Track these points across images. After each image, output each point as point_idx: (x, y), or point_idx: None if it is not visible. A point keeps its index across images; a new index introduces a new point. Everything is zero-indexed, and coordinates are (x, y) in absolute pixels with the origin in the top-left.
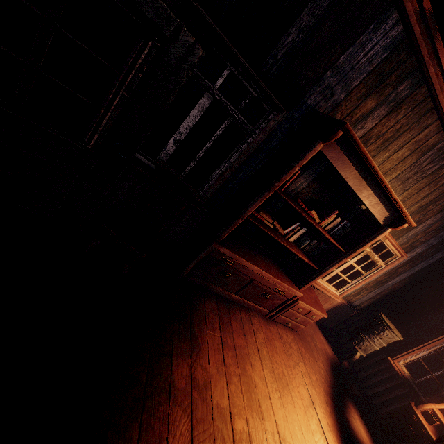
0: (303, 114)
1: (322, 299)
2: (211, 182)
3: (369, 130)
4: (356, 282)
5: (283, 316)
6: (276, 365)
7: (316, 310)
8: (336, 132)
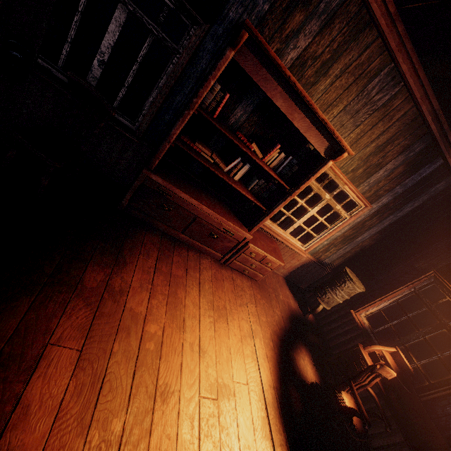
0: (227, 29)
1: (288, 254)
2: (145, 111)
3: (303, 50)
4: (322, 236)
5: (237, 262)
6: (217, 298)
7: (269, 256)
8: (240, 33)
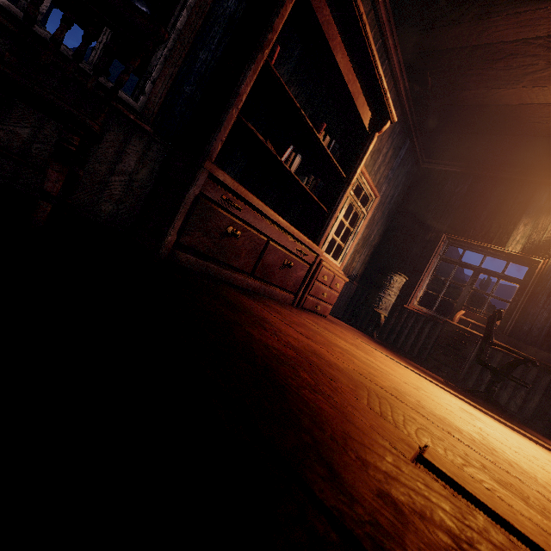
0: None
1: None
2: (156, 74)
3: None
4: (350, 243)
5: (310, 297)
6: (343, 337)
7: (339, 273)
8: None
